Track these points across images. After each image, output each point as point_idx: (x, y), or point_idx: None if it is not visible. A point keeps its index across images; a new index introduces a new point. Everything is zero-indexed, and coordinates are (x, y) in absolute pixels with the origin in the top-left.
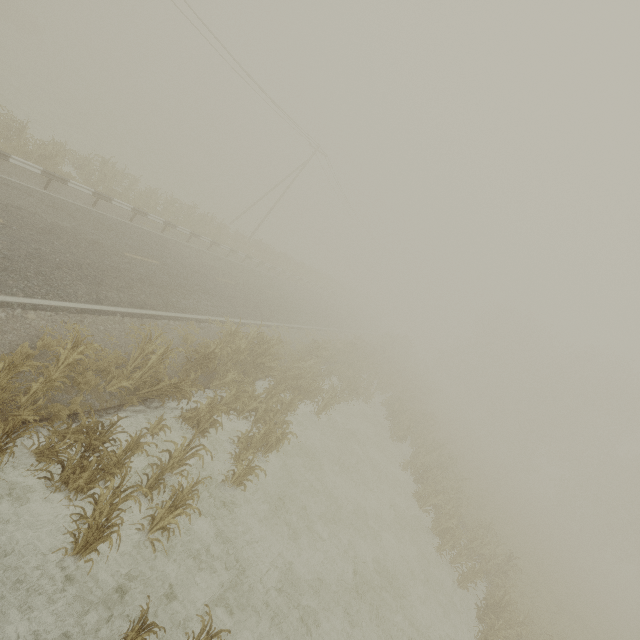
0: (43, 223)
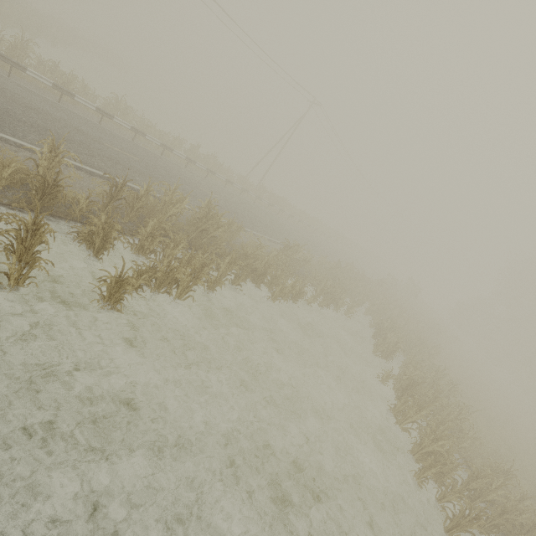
0: (32, 105)
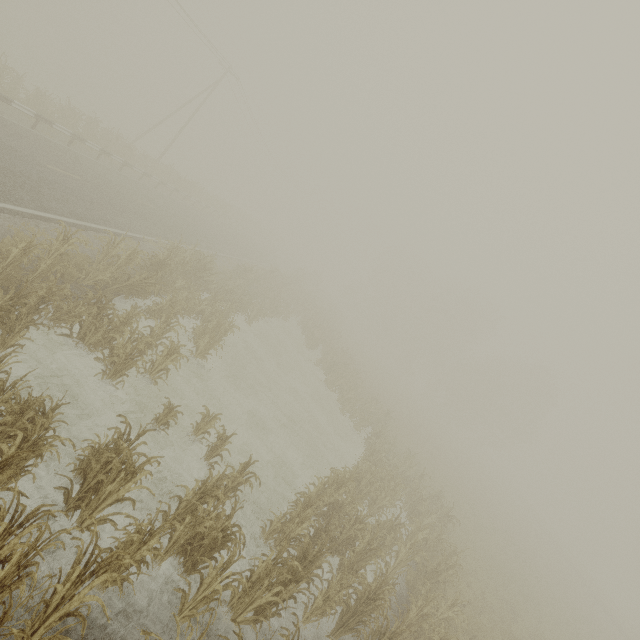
0: None
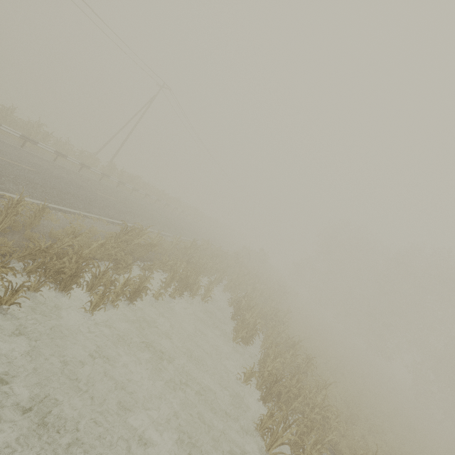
0: None
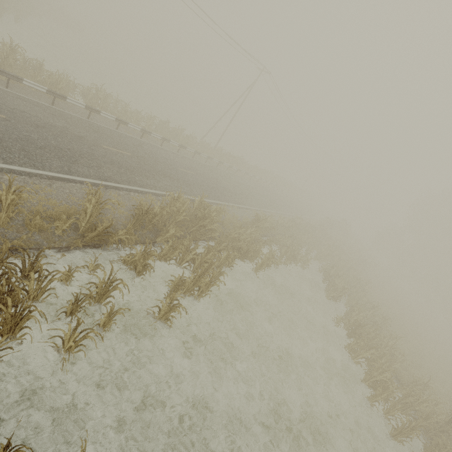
0: (39, 122)
